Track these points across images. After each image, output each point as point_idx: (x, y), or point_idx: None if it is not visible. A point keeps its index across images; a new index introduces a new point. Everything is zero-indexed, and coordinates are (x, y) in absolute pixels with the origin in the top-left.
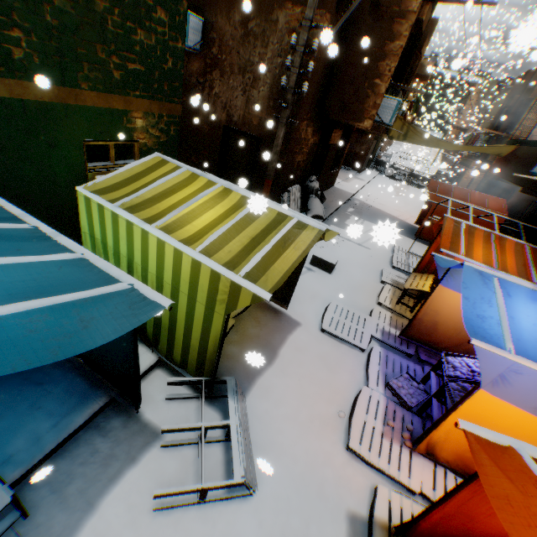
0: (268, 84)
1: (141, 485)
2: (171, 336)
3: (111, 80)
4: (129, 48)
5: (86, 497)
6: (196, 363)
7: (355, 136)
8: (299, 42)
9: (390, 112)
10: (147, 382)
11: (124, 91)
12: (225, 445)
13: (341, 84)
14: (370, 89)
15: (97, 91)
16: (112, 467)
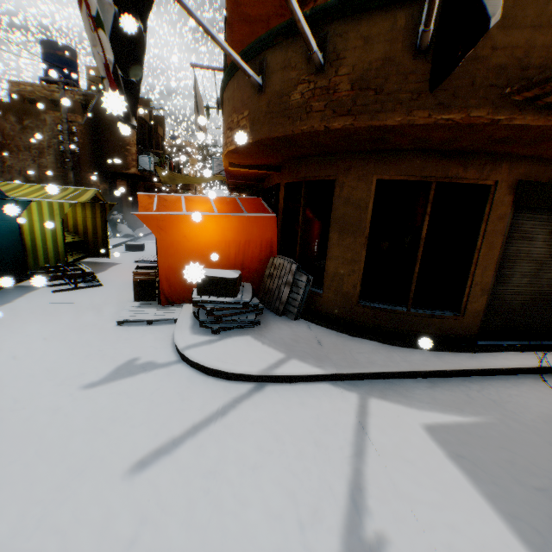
0: (53, 154)
1: (44, 291)
2: (36, 252)
3: None
4: None
5: (16, 296)
6: (56, 259)
7: (142, 187)
8: (65, 128)
9: (147, 163)
10: (28, 281)
11: None
12: (84, 283)
13: (108, 151)
14: (126, 151)
15: None
16: (25, 292)
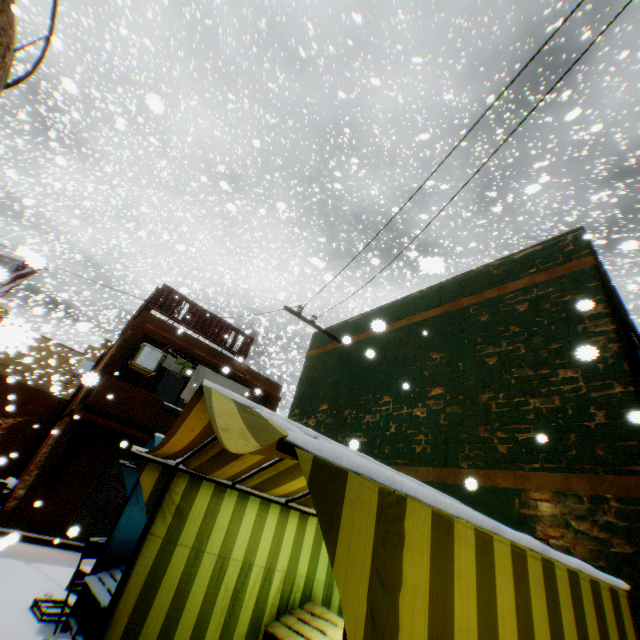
0: None
1: None
2: None
3: (494, 454)
4: (518, 418)
5: None
6: None
7: None
8: None
9: None
10: None
11: (513, 465)
12: None
13: None
14: None
15: (477, 467)
16: None
